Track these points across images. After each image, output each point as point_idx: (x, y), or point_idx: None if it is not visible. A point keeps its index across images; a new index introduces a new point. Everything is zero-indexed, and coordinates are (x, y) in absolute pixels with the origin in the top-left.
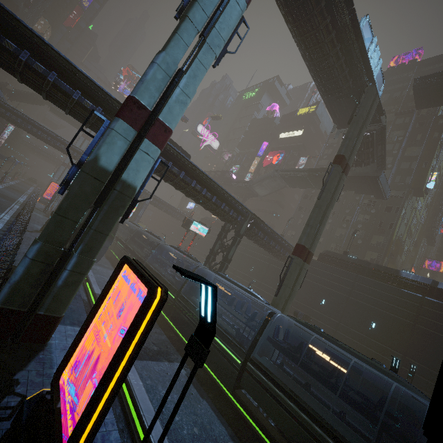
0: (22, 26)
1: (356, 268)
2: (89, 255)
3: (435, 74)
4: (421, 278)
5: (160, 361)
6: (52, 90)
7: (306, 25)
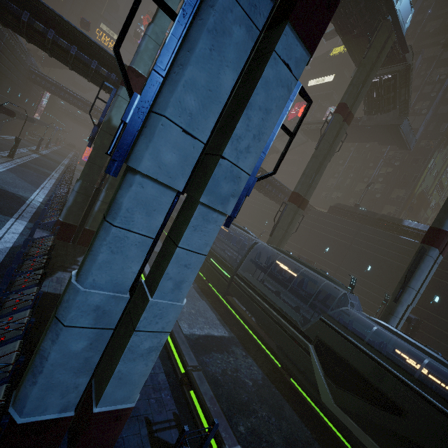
0: (45, 7)
1: (361, 219)
2: (113, 191)
3: None
4: (422, 226)
5: None
6: (75, 62)
7: None
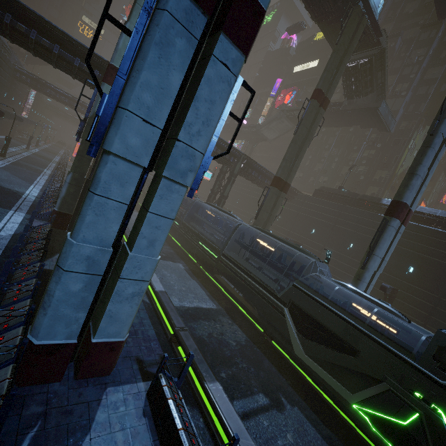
0: (26, 9)
1: (344, 200)
2: None
3: None
4: None
5: (166, 261)
6: (59, 60)
7: None
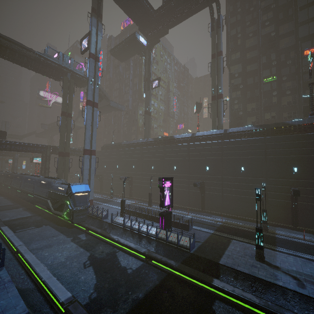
0: None
1: (111, 148)
2: None
3: (114, 48)
4: (126, 142)
5: (11, 209)
6: None
7: (19, 62)
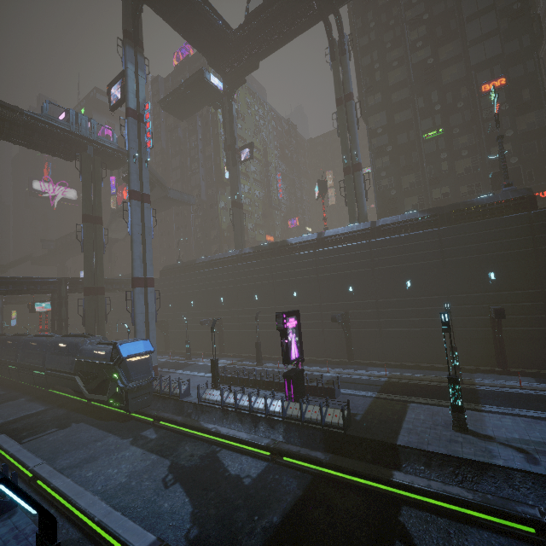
0: None
1: (178, 271)
2: None
3: (166, 97)
4: (204, 259)
5: (4, 403)
6: None
7: None
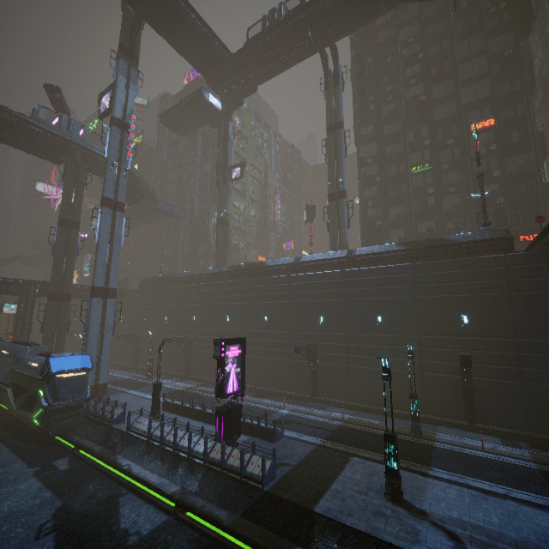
0: None
1: (156, 284)
2: None
3: (166, 112)
4: (183, 274)
5: None
6: None
7: None
